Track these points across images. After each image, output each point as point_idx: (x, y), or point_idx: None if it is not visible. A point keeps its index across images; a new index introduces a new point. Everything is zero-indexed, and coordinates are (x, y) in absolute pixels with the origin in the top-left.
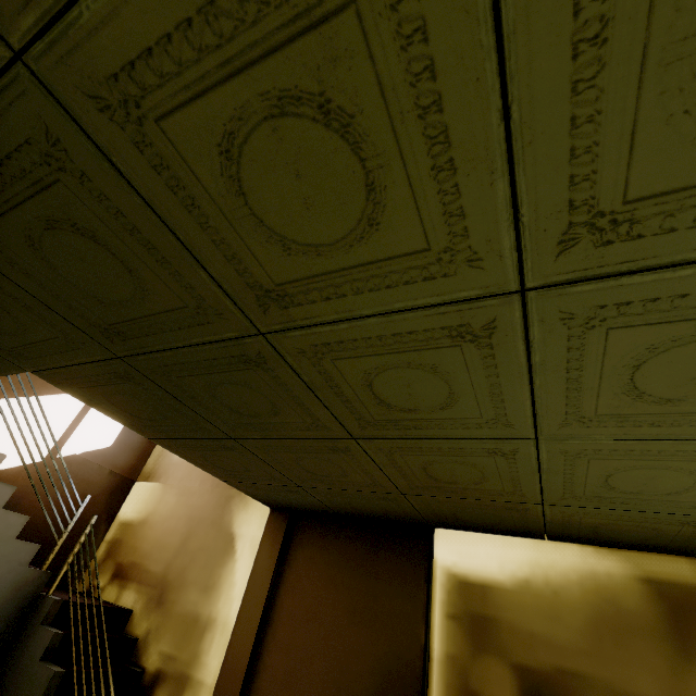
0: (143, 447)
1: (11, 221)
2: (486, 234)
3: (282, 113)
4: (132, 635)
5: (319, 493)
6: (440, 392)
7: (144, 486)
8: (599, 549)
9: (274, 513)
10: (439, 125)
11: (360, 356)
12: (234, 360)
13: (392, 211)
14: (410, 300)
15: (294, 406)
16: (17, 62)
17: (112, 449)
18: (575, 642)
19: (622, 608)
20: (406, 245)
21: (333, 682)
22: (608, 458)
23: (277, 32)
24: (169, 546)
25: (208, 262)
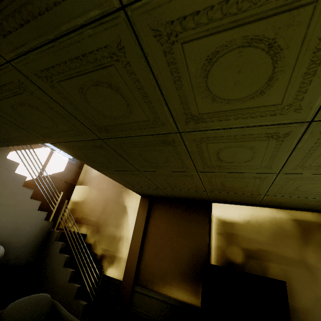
0: (76, 171)
1: (75, 80)
2: (310, 100)
3: (248, 45)
4: (88, 243)
5: (167, 190)
6: (248, 156)
7: (80, 187)
8: (278, 210)
9: (143, 198)
10: (320, 56)
11: (221, 142)
12: (159, 142)
13: (274, 88)
14: (258, 123)
15: (177, 159)
16: (121, 10)
17: (64, 172)
18: (266, 240)
19: (284, 229)
20: (271, 102)
21: (173, 256)
22: (303, 180)
23: (270, 10)
24: (97, 211)
25: (171, 103)
